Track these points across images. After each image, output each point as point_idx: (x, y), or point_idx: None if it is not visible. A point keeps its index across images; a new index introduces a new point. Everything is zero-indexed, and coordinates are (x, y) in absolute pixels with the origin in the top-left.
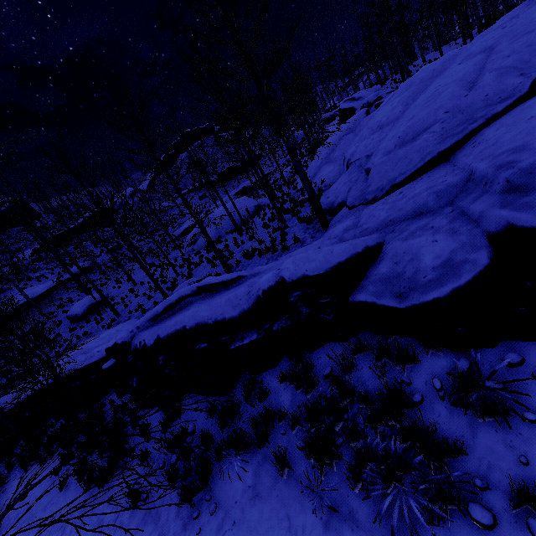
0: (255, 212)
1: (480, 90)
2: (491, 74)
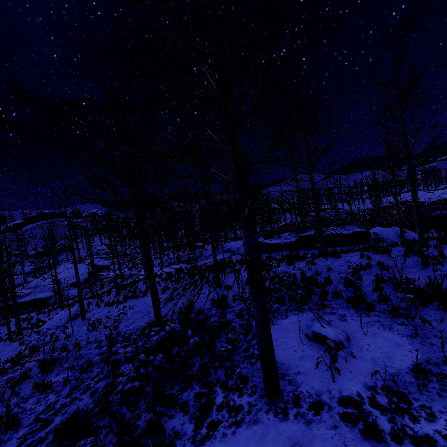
0: (20, 285)
1: (29, 284)
2: (34, 282)
